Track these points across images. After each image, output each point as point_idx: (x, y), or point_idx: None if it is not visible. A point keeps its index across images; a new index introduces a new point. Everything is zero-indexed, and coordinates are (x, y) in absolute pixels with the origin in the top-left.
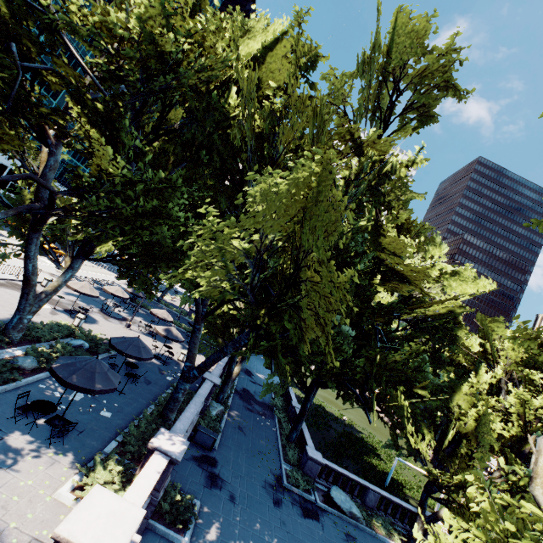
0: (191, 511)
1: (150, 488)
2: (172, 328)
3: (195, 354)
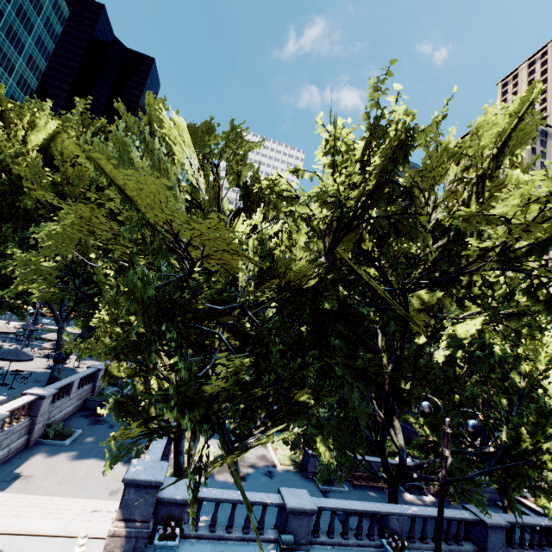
0: (71, 431)
1: (20, 404)
2: None
3: (63, 344)
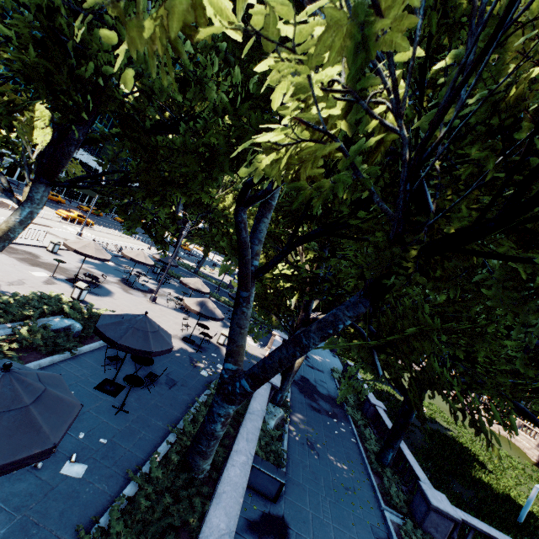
0: None
1: None
2: (206, 301)
3: (242, 346)
